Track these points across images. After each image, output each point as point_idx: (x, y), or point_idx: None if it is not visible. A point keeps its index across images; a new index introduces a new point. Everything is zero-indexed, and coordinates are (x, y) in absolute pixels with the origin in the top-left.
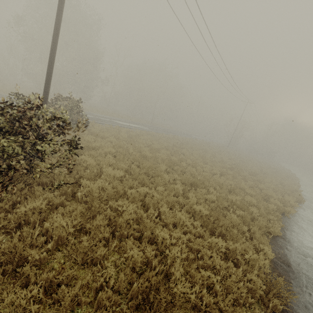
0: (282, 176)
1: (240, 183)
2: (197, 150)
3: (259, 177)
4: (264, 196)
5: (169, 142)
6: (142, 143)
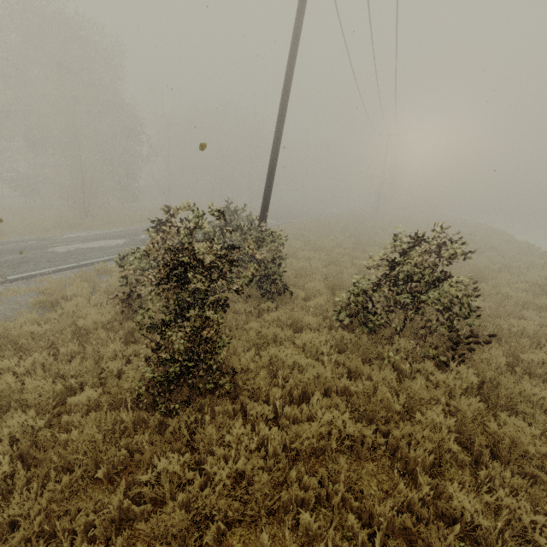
0: (487, 232)
1: (492, 258)
2: (383, 232)
3: (482, 243)
4: (533, 265)
5: (336, 232)
6: (335, 246)
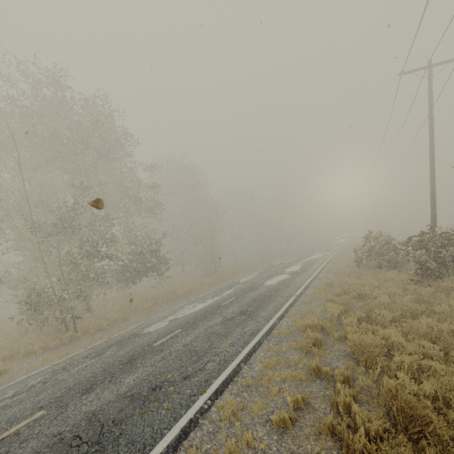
0: None
1: None
2: None
3: None
4: None
5: None
6: None
